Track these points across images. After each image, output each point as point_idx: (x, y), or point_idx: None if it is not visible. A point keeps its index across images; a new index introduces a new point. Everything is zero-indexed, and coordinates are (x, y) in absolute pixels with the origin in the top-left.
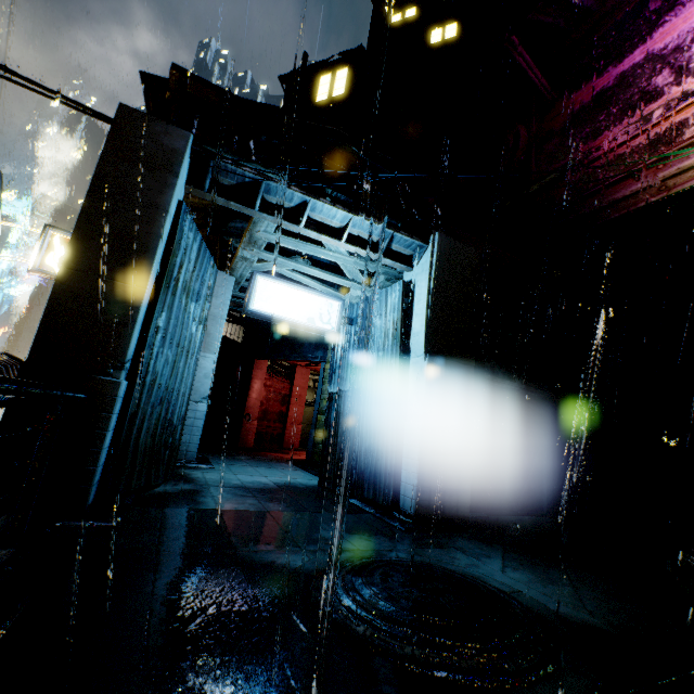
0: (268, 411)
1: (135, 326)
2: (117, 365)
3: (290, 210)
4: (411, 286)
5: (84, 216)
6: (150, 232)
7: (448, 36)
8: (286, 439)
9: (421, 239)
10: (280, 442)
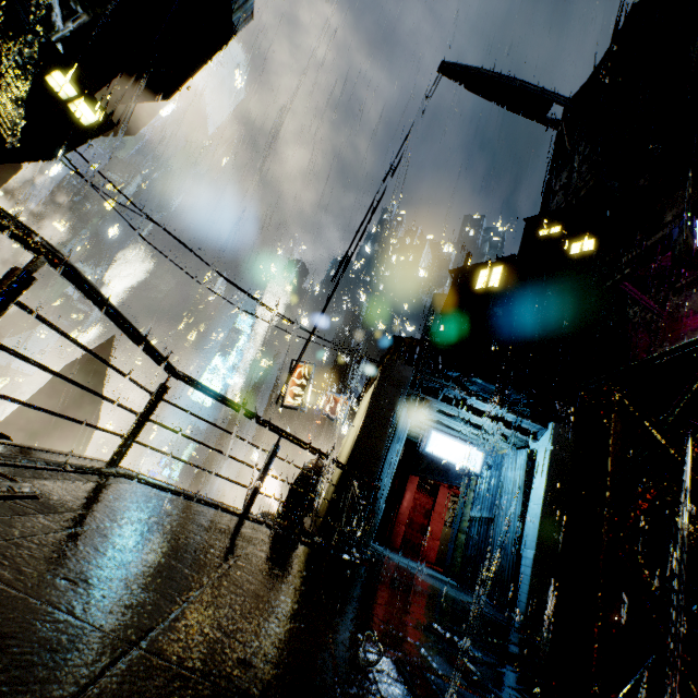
0: (413, 520)
1: (383, 461)
2: (374, 478)
3: (457, 400)
4: (534, 453)
5: (369, 408)
6: (393, 416)
7: (586, 248)
8: (424, 551)
9: (541, 424)
10: (419, 552)
